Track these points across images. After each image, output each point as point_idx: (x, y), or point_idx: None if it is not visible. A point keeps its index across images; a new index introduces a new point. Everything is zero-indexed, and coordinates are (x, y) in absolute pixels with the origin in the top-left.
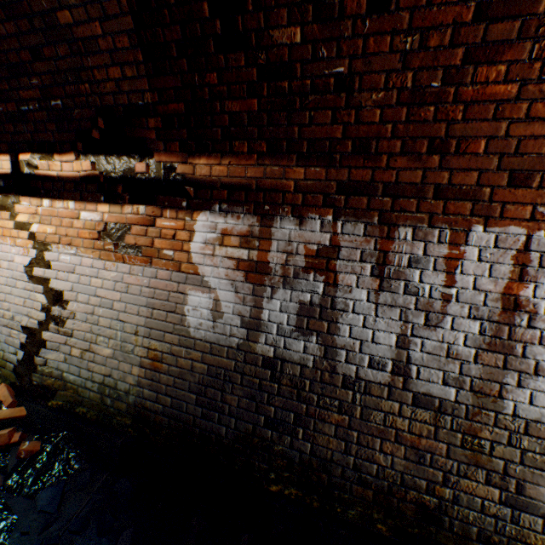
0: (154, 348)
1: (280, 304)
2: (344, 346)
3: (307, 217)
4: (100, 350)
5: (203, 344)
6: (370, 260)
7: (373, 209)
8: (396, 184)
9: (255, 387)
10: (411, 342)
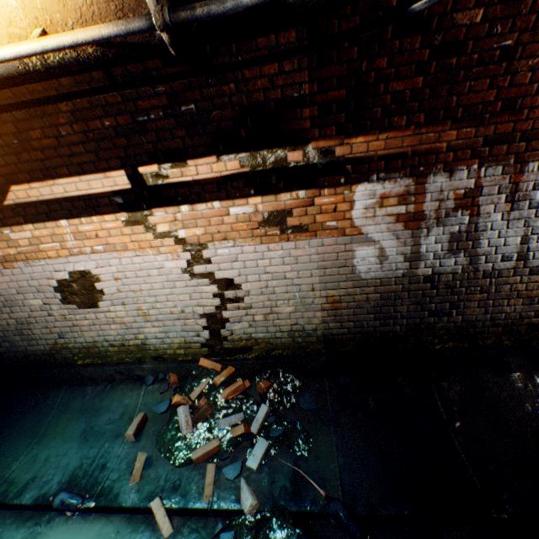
0: (331, 295)
1: (434, 238)
2: (483, 253)
3: (456, 170)
4: (282, 310)
5: (373, 281)
6: (505, 191)
7: (510, 154)
8: (531, 131)
9: (419, 297)
10: (530, 239)
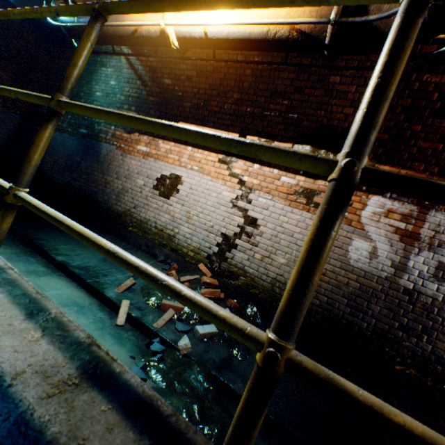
0: None
1: (423, 259)
2: None
3: None
4: (277, 259)
5: (358, 271)
6: None
7: None
8: None
9: (394, 304)
10: None
